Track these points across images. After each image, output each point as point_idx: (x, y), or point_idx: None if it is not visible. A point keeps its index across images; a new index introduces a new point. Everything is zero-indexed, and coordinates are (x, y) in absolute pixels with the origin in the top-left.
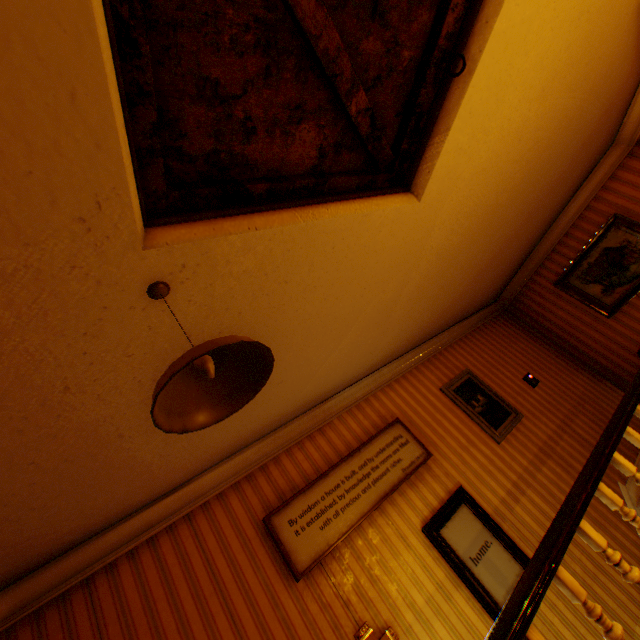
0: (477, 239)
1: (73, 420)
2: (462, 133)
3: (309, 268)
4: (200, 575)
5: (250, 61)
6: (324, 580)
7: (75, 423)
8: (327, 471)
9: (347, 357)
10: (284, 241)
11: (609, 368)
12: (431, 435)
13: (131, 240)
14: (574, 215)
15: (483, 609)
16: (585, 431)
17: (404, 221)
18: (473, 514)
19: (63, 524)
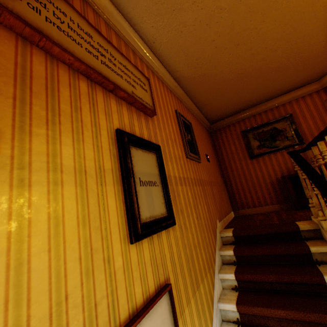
0: (285, 17)
1: None
2: None
3: None
4: None
5: None
6: None
7: None
8: None
9: None
10: None
11: (232, 183)
12: (159, 114)
13: None
14: (276, 104)
15: (125, 214)
16: (215, 193)
17: None
18: (157, 164)
19: None
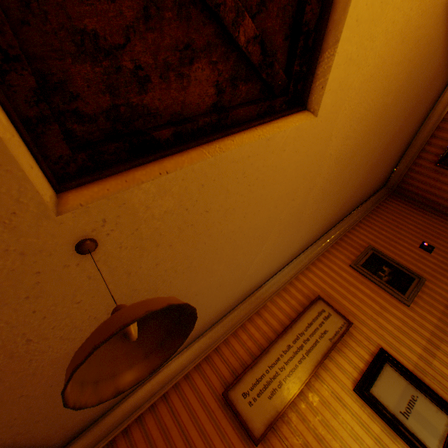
0: (368, 139)
1: (45, 359)
2: (350, 43)
3: (225, 195)
4: (179, 445)
5: (124, 4)
6: (278, 442)
7: (48, 361)
8: (267, 348)
9: (270, 254)
10: (197, 177)
11: None
12: (348, 306)
13: (41, 210)
14: None
15: None
16: None
17: (304, 137)
18: (396, 372)
19: (67, 422)
